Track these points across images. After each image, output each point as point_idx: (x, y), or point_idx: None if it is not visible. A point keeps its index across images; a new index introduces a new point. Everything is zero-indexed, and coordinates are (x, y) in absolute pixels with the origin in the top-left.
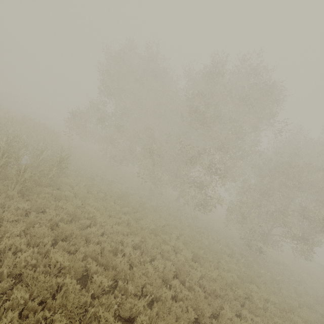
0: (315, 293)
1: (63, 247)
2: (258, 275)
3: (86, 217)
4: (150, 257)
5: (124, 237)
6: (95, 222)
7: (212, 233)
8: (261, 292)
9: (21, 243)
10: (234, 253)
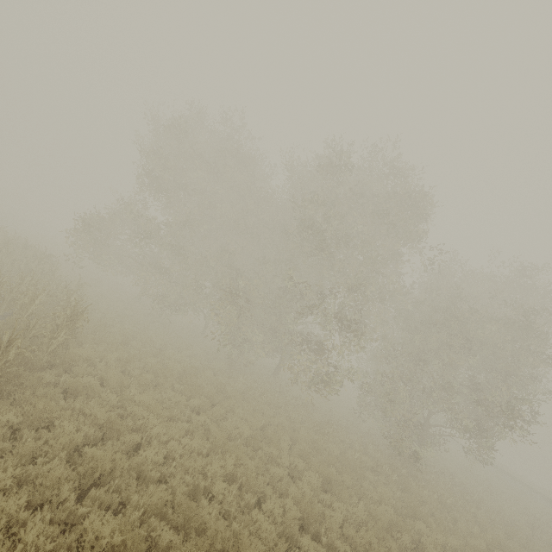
0: (501, 520)
1: (98, 500)
2: (421, 500)
3: (130, 428)
4: (256, 496)
5: (205, 461)
6: (148, 435)
7: (339, 431)
8: (434, 534)
9: (17, 508)
10: (380, 466)
